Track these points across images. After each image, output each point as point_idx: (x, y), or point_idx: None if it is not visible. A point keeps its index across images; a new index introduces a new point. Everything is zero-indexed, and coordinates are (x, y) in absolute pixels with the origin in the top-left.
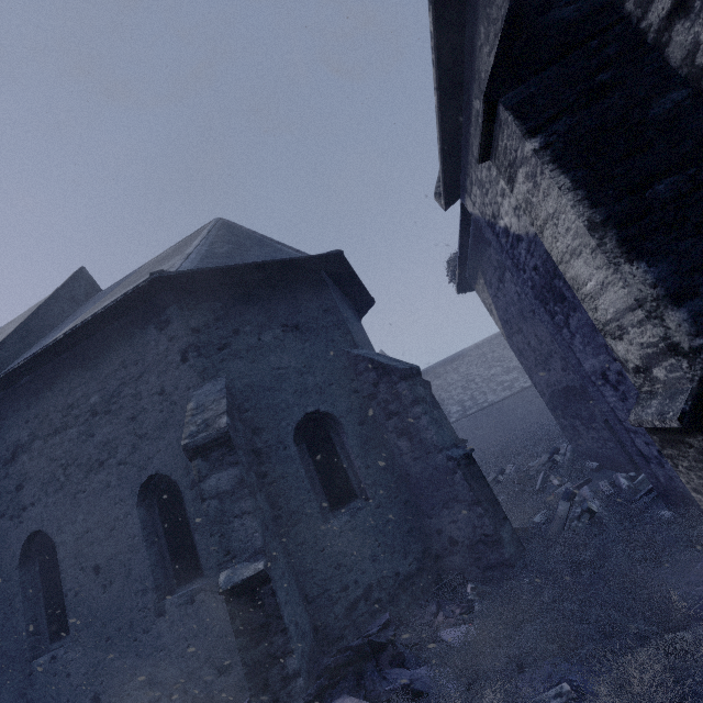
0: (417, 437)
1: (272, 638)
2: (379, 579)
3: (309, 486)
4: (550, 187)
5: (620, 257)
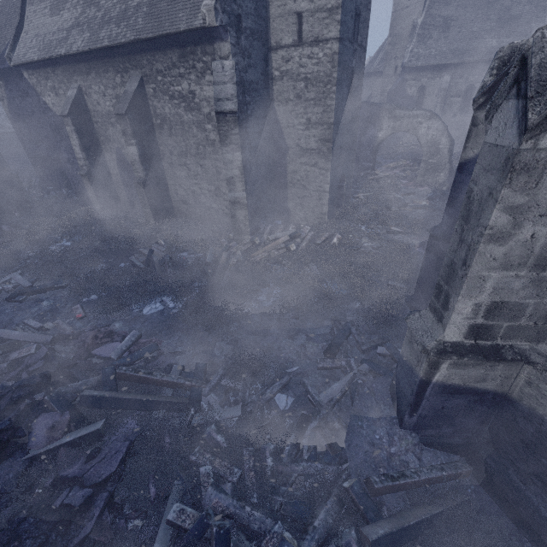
0: None
1: None
2: None
3: None
4: (75, 136)
5: (83, 151)
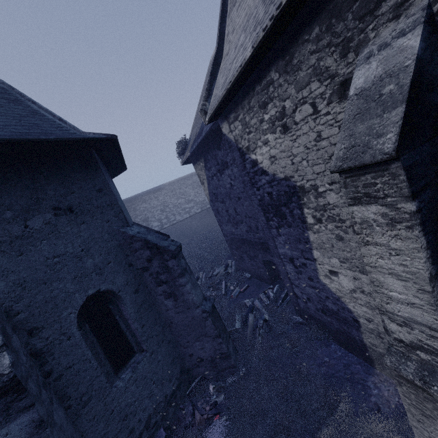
0: (182, 298)
1: None
2: (155, 407)
3: (96, 363)
4: (411, 239)
5: None
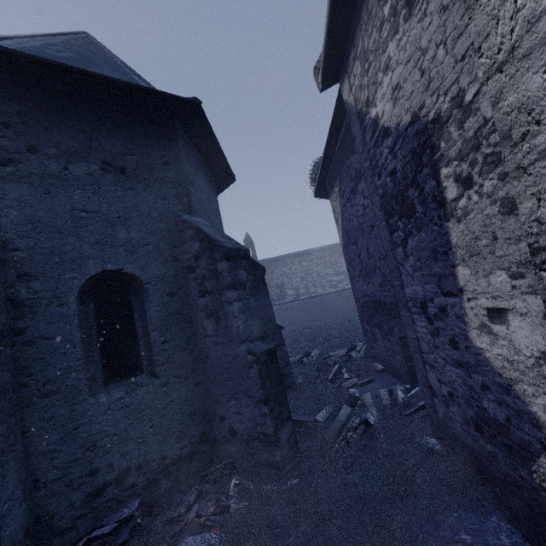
0: (225, 323)
1: None
2: (141, 462)
3: (81, 353)
4: None
5: None
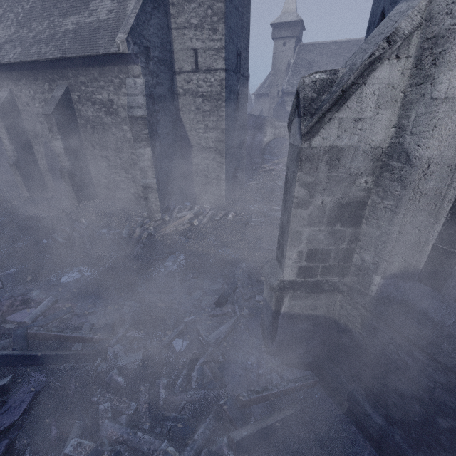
0: None
1: None
2: None
3: None
4: (4, 130)
5: (11, 144)
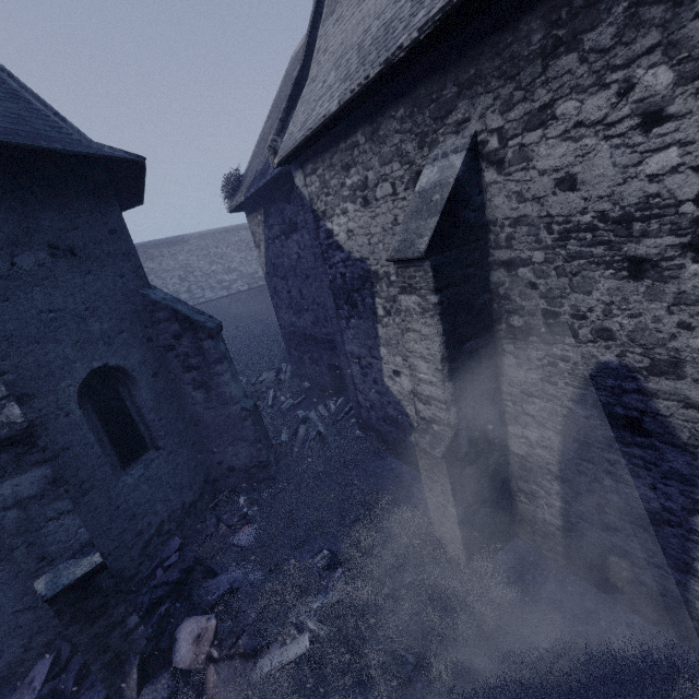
0: (216, 391)
1: (113, 611)
2: (170, 514)
3: (100, 450)
4: (433, 326)
5: (447, 378)
